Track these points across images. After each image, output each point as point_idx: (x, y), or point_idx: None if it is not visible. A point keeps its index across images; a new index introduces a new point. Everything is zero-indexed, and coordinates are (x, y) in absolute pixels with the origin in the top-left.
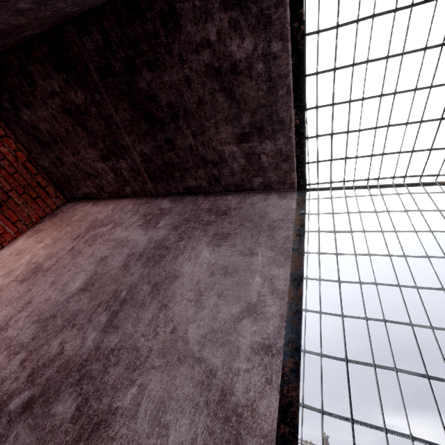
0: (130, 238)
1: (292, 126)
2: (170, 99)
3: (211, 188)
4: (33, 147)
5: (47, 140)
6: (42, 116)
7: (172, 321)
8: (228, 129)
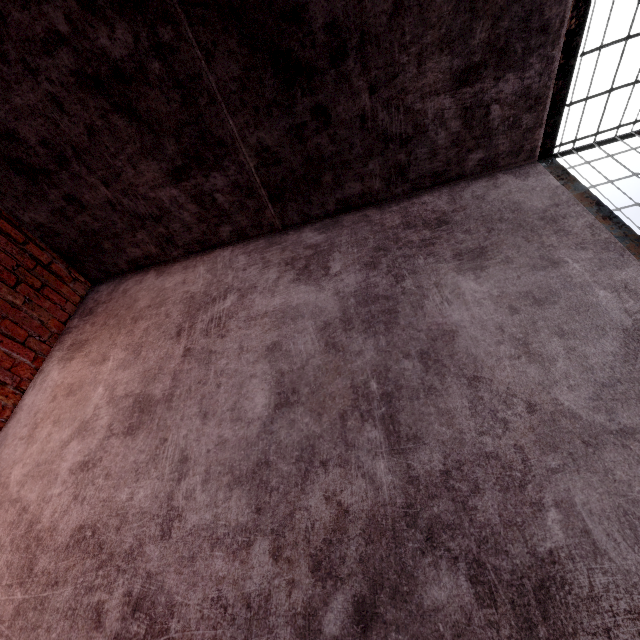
0: (295, 303)
1: (560, 36)
2: (334, 11)
3: (387, 190)
4: (5, 186)
5: (41, 161)
6: (23, 105)
7: (515, 396)
8: (442, 63)
